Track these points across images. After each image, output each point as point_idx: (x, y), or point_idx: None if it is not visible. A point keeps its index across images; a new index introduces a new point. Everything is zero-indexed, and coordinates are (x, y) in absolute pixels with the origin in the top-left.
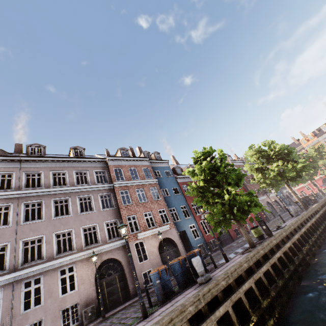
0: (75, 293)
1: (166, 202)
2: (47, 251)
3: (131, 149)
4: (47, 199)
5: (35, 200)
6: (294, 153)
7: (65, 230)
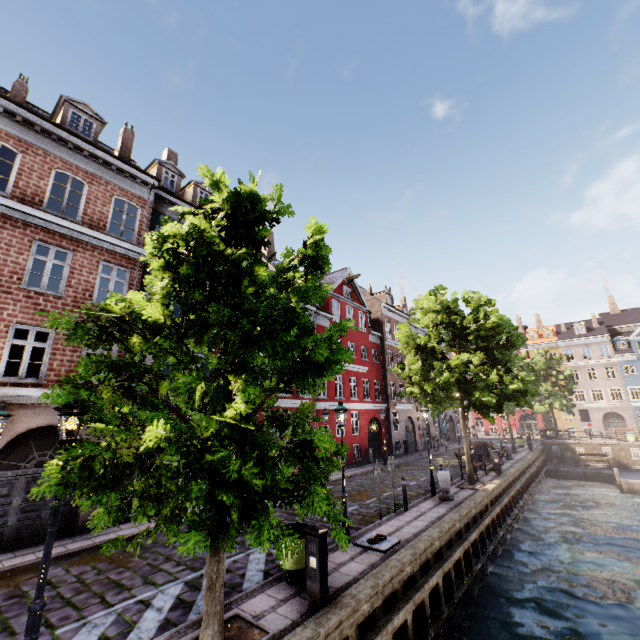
0: None
1: None
2: None
3: (125, 133)
4: None
5: None
6: None
7: None
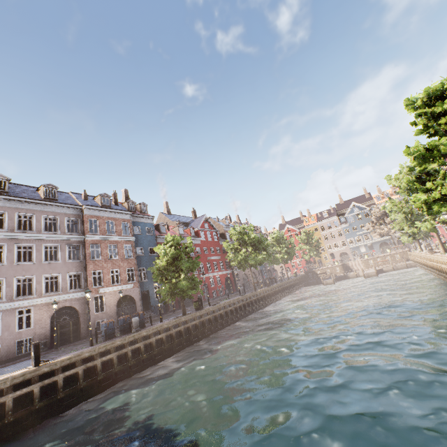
0: (31, 330)
1: (138, 261)
2: (7, 293)
3: (114, 195)
4: (10, 243)
5: None
6: (281, 236)
7: (27, 276)
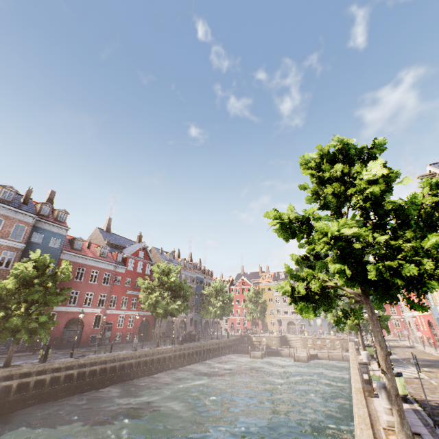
0: None
1: None
2: None
3: (28, 191)
4: None
5: None
6: (223, 287)
7: None
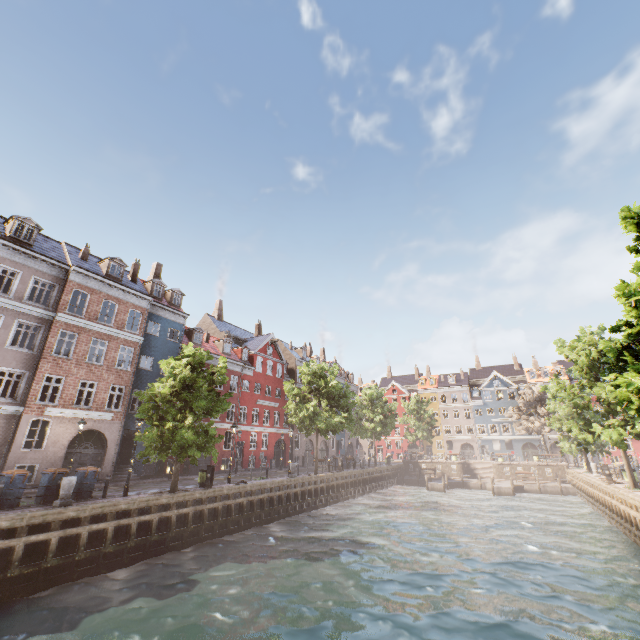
0: None
1: (137, 378)
2: None
3: (136, 265)
4: None
5: None
6: (380, 395)
7: None
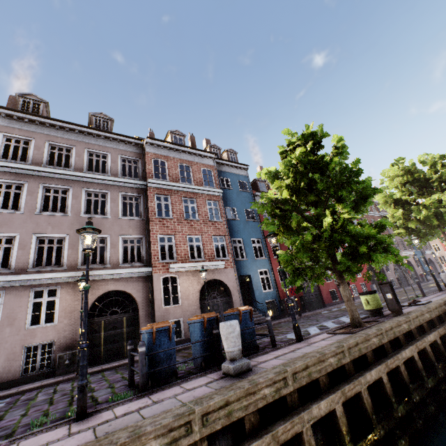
0: (52, 327)
1: (229, 228)
2: (18, 259)
3: (191, 138)
4: (32, 182)
5: (13, 180)
6: None
7: (54, 234)
